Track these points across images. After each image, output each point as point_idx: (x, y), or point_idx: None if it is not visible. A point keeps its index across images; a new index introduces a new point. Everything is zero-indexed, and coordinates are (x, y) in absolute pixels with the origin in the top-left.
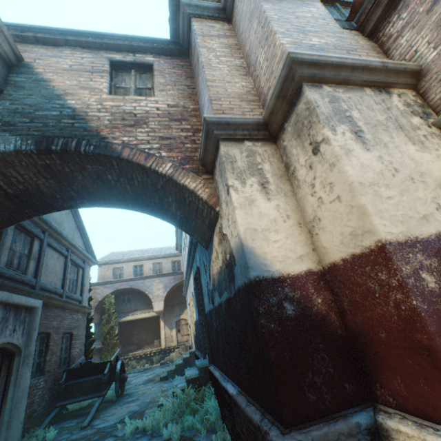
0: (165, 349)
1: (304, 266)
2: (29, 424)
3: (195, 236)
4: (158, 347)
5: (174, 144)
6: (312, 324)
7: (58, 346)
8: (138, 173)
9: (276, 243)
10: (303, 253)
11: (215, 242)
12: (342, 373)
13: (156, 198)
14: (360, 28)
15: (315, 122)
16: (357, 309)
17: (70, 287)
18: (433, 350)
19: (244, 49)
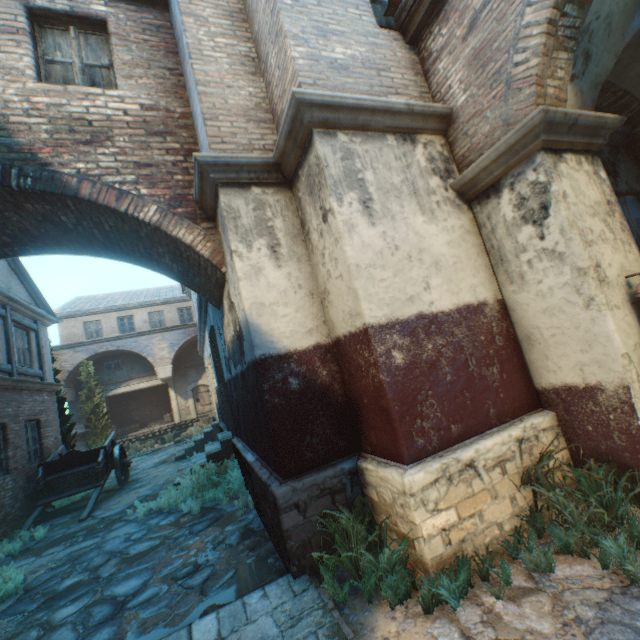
0: (181, 424)
1: (313, 340)
2: (5, 528)
3: (202, 293)
4: (171, 423)
5: (158, 175)
6: (315, 395)
7: (22, 438)
8: (109, 217)
9: (285, 318)
10: (313, 327)
11: (225, 306)
12: (338, 433)
13: (140, 246)
14: (401, 28)
15: (324, 185)
16: (353, 380)
17: (21, 360)
18: (388, 411)
19: (252, 25)
